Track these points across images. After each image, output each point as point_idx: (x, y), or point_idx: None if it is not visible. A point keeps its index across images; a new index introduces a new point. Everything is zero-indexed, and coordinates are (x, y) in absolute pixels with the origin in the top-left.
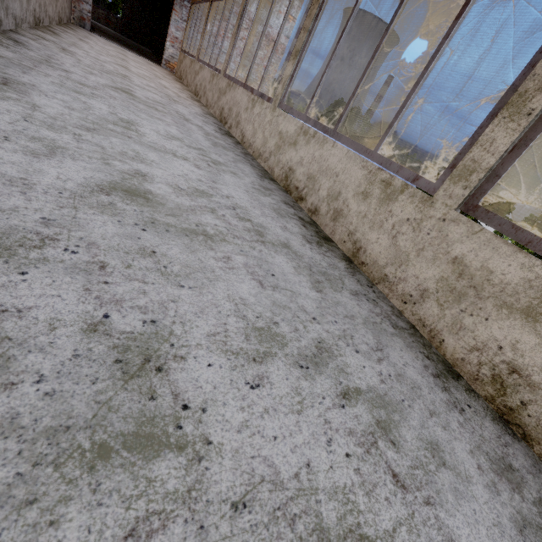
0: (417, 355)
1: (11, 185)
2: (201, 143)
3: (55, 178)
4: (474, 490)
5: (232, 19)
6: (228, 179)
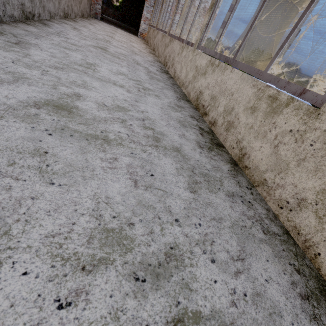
0: (285, 267)
1: None
2: (140, 77)
3: (3, 96)
4: None
5: (181, 0)
6: (149, 100)
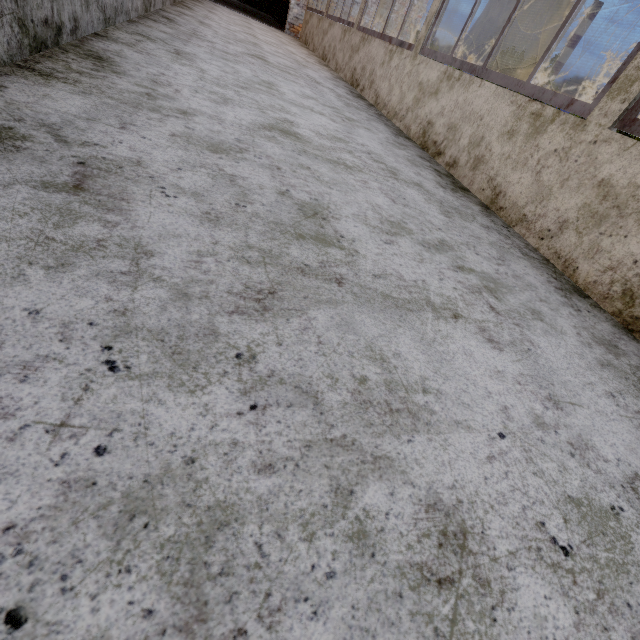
0: (542, 274)
1: (212, 119)
2: (334, 103)
3: (234, 118)
4: (565, 338)
5: None
6: (362, 133)
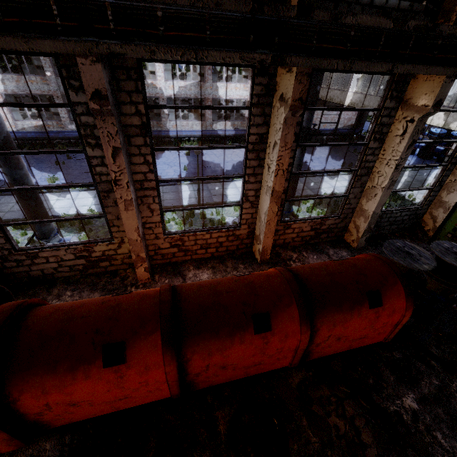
0: None
1: None
2: None
3: None
4: None
5: None
6: None
